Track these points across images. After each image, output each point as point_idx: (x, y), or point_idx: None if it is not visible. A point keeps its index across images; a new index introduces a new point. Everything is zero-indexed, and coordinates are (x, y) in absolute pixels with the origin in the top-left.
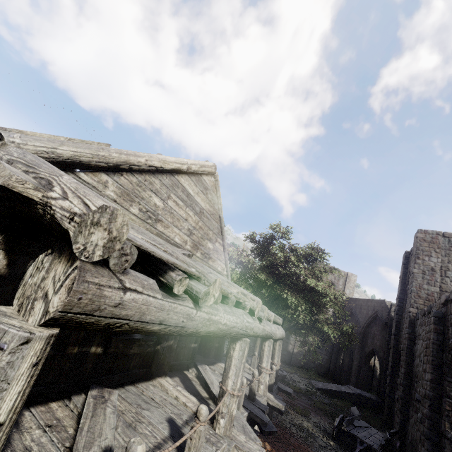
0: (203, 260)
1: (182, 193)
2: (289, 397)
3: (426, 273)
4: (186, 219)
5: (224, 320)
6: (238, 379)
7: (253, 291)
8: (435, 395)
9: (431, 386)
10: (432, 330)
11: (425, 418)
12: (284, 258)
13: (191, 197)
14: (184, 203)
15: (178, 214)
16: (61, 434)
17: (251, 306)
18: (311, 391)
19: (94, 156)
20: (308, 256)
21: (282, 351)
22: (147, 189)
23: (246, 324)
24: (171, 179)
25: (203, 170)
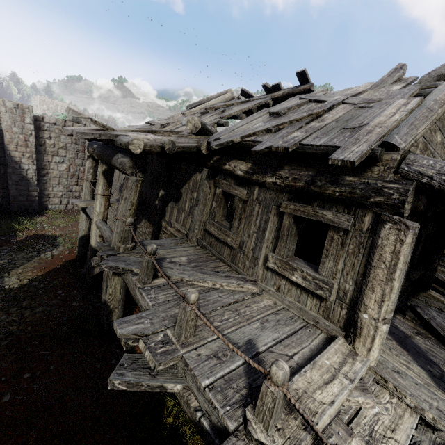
0: None
1: None
2: None
3: None
4: None
5: None
6: None
7: None
8: None
9: None
10: None
11: None
12: None
13: None
14: None
15: None
16: (431, 340)
17: None
18: None
19: (430, 124)
20: None
21: None
22: (436, 130)
23: None
24: None
25: None
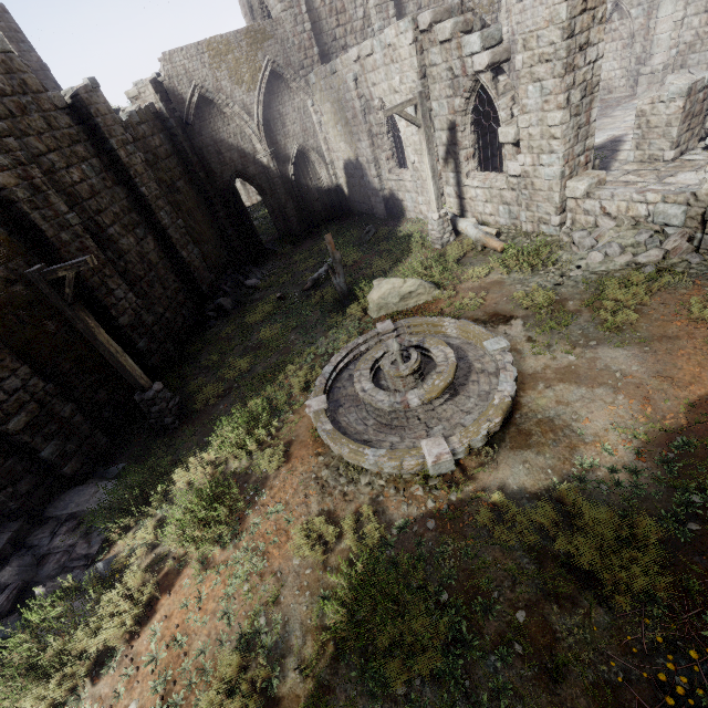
0: None
1: None
2: None
3: None
4: None
5: None
6: None
7: None
8: None
9: None
10: None
11: None
12: None
13: None
14: None
15: None
16: None
17: None
18: None
19: None
20: None
21: None
22: None
23: None
24: None
25: None
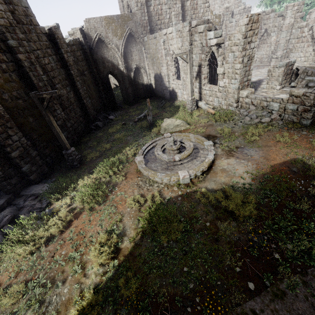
0: None
1: None
2: None
3: None
4: None
5: None
6: None
7: None
8: None
9: None
10: None
11: None
12: None
13: None
14: None
15: None
16: None
17: None
18: None
19: None
20: None
21: None
22: None
23: None
24: None
25: None
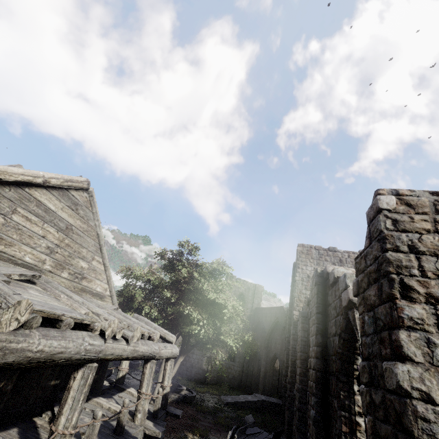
0: (73, 280)
1: (37, 208)
2: (192, 419)
3: (304, 280)
4: (43, 236)
5: (40, 346)
6: (74, 414)
7: (158, 310)
8: (303, 387)
9: (300, 379)
10: (301, 328)
11: (297, 411)
12: (187, 274)
13: (51, 212)
14: (41, 218)
15: (30, 230)
16: None
17: (102, 327)
18: (218, 408)
19: None
20: (214, 271)
21: (197, 370)
22: None
23: (87, 347)
24: (19, 192)
25: (69, 185)
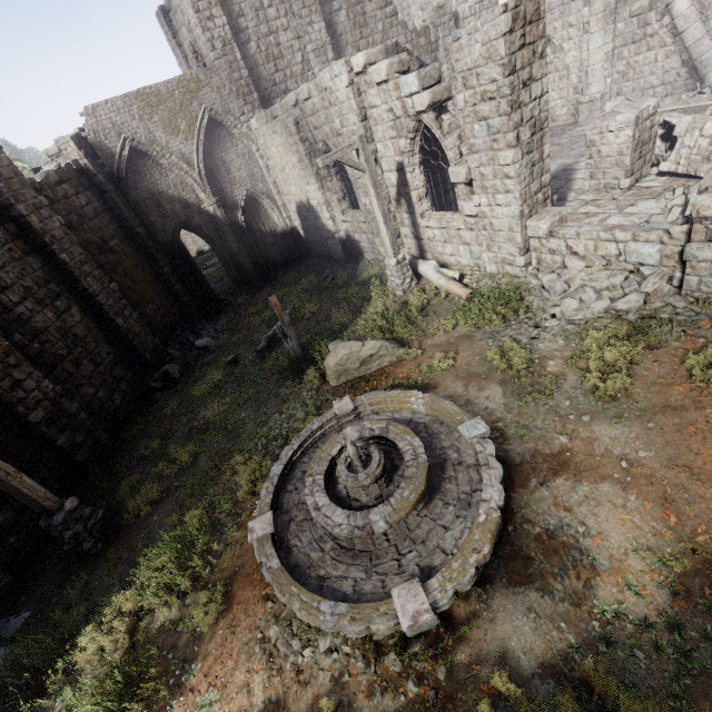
0: None
1: None
2: None
3: None
4: None
5: None
6: None
7: None
8: None
9: None
10: None
11: None
12: None
13: None
14: None
15: None
16: None
17: None
18: None
19: None
20: None
21: None
22: None
23: None
24: None
25: None
